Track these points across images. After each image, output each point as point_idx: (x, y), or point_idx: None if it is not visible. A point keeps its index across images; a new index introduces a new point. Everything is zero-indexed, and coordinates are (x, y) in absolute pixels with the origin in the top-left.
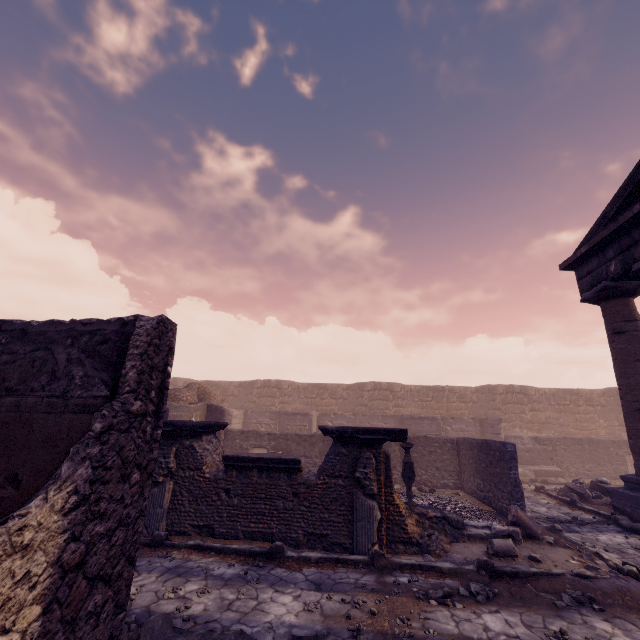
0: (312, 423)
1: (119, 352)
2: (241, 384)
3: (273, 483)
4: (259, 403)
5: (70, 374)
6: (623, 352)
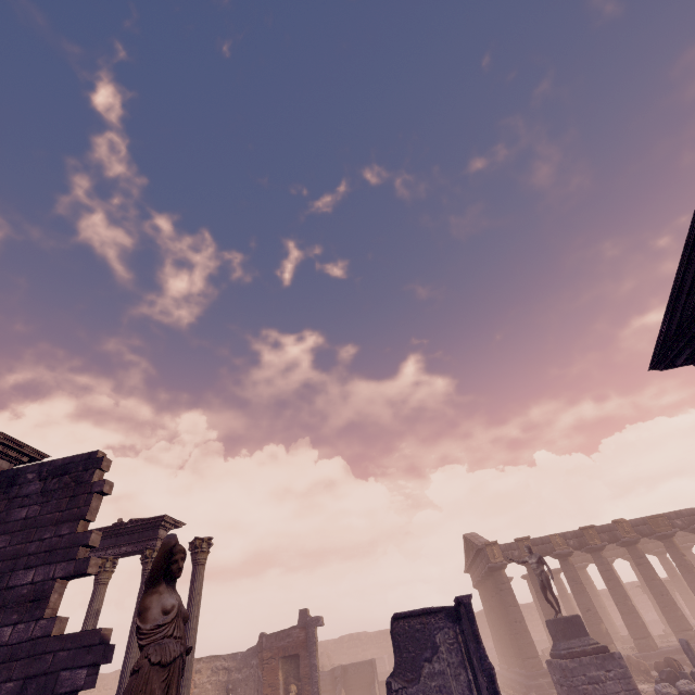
0: (386, 663)
1: (372, 664)
2: (335, 641)
3: (384, 689)
4: (349, 654)
5: (368, 668)
6: (485, 612)
